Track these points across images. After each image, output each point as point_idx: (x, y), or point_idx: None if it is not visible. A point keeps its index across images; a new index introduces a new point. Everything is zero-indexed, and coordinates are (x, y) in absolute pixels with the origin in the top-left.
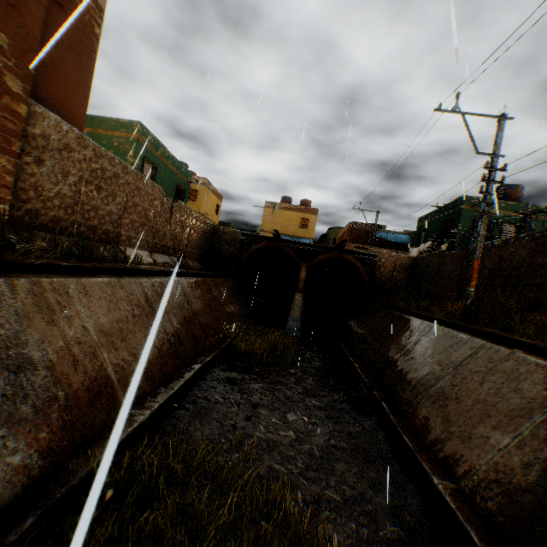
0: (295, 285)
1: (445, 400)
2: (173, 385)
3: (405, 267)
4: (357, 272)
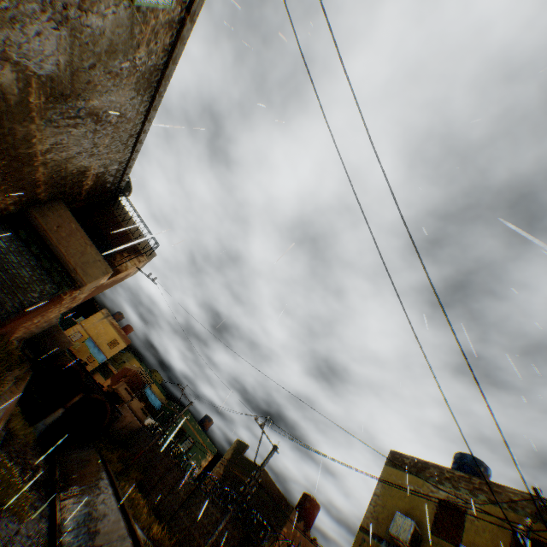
0: (67, 401)
1: (80, 493)
2: (3, 437)
3: (132, 429)
4: (105, 417)
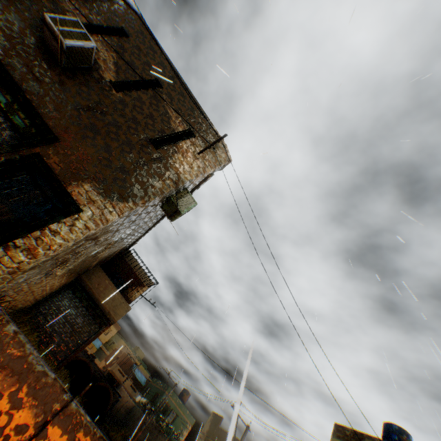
0: (80, 389)
1: None
2: None
3: (128, 407)
4: (109, 399)
